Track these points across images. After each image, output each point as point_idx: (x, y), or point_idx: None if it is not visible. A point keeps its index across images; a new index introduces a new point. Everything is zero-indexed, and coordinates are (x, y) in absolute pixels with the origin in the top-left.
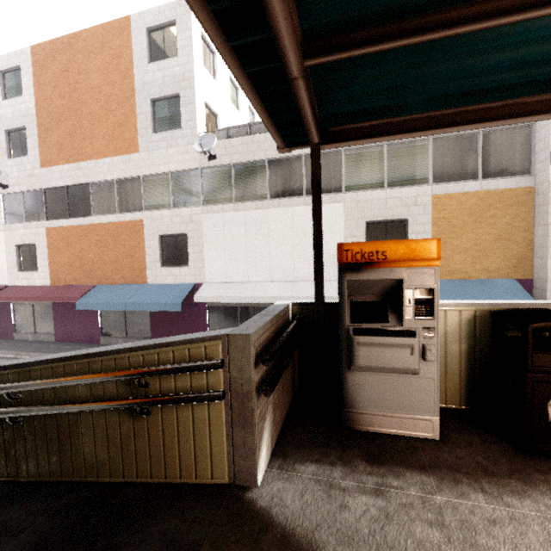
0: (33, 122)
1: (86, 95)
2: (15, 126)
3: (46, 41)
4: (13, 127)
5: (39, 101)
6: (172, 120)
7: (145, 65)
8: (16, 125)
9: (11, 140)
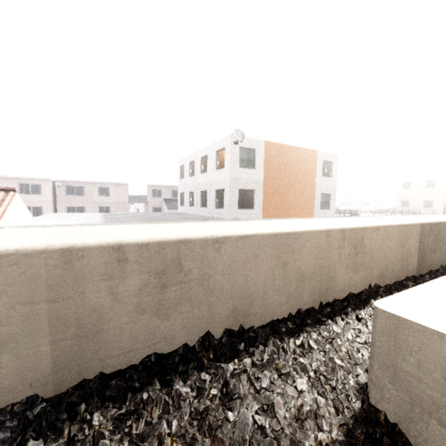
0: (260, 189)
1: (293, 182)
2: (247, 188)
3: (275, 143)
4: (245, 188)
5: (266, 176)
6: (325, 204)
7: (320, 177)
8: (248, 187)
9: (238, 195)
